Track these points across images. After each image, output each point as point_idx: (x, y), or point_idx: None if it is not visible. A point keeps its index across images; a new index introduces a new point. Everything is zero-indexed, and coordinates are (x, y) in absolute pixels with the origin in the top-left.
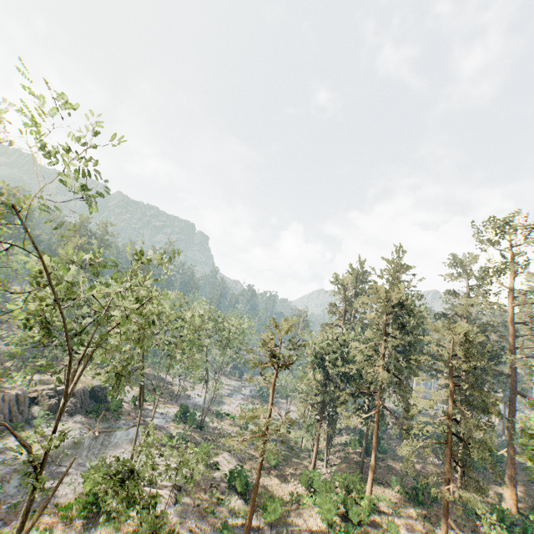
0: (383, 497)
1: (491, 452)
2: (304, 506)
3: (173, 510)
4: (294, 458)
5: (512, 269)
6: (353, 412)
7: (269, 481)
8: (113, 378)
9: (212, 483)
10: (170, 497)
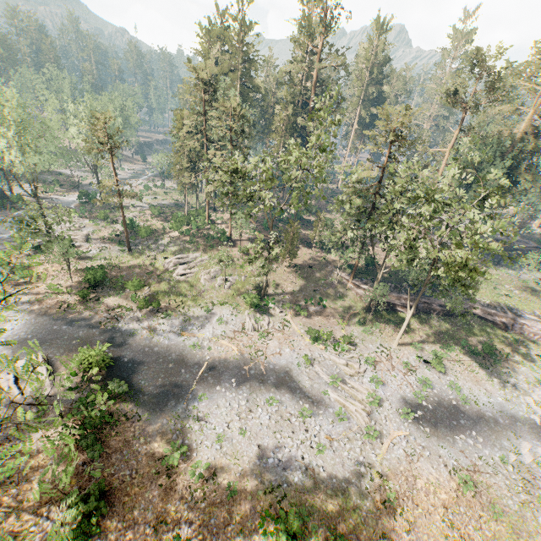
0: (220, 218)
1: (243, 182)
2: (170, 229)
3: (87, 243)
4: (179, 210)
5: (324, 29)
6: (192, 174)
7: (156, 223)
8: (2, 179)
9: (113, 230)
10: (82, 239)
